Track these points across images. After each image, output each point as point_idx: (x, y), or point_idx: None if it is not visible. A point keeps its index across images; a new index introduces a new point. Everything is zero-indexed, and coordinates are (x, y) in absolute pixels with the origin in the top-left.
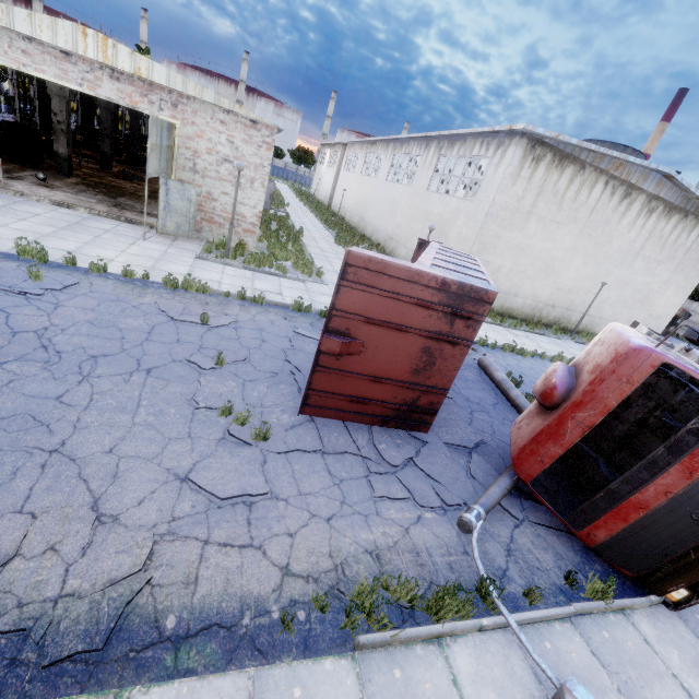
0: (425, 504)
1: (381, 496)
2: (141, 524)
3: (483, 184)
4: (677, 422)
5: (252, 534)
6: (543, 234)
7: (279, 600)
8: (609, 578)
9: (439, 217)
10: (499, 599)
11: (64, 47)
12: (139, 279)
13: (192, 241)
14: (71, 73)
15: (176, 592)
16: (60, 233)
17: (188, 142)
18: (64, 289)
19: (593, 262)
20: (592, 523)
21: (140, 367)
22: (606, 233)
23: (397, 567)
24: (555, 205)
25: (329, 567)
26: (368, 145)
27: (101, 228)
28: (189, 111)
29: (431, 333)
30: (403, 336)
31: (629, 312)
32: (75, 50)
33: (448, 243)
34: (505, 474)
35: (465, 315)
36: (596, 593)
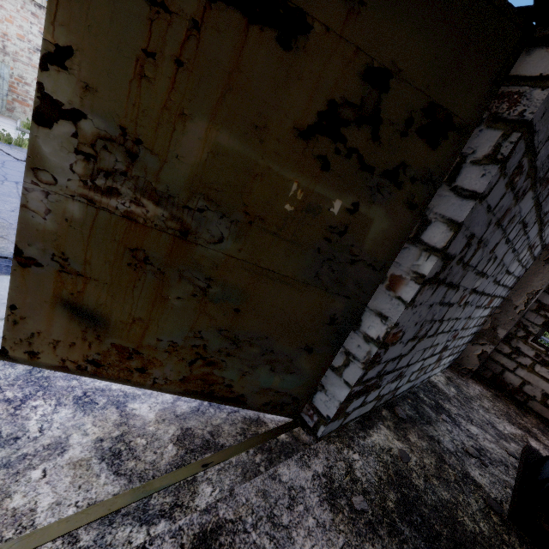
0: None
1: None
2: None
3: None
4: None
5: None
6: None
7: None
8: None
9: None
10: None
11: None
12: None
13: (5, 118)
14: None
15: None
16: None
17: None
18: None
19: None
20: None
21: (8, 179)
22: None
23: None
24: None
25: None
26: None
27: None
28: None
29: None
30: None
31: None
32: None
33: None
34: None
35: None
36: None
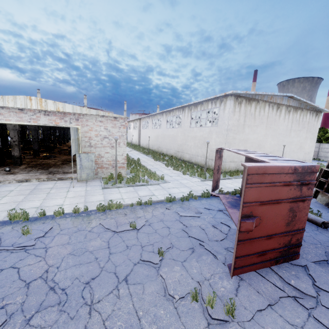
0: None
1: None
2: None
3: (219, 118)
4: None
5: None
6: (252, 132)
7: None
8: None
9: (201, 137)
10: None
11: (20, 107)
12: (82, 211)
13: (95, 180)
14: (24, 117)
15: None
16: (28, 197)
17: (85, 134)
18: (45, 234)
19: (275, 138)
20: None
21: (119, 279)
22: (276, 124)
23: None
24: (253, 119)
25: None
26: (152, 116)
27: (48, 188)
28: (84, 120)
29: (292, 199)
30: (279, 206)
31: (296, 154)
32: (26, 107)
33: (211, 146)
34: None
35: (307, 182)
36: None
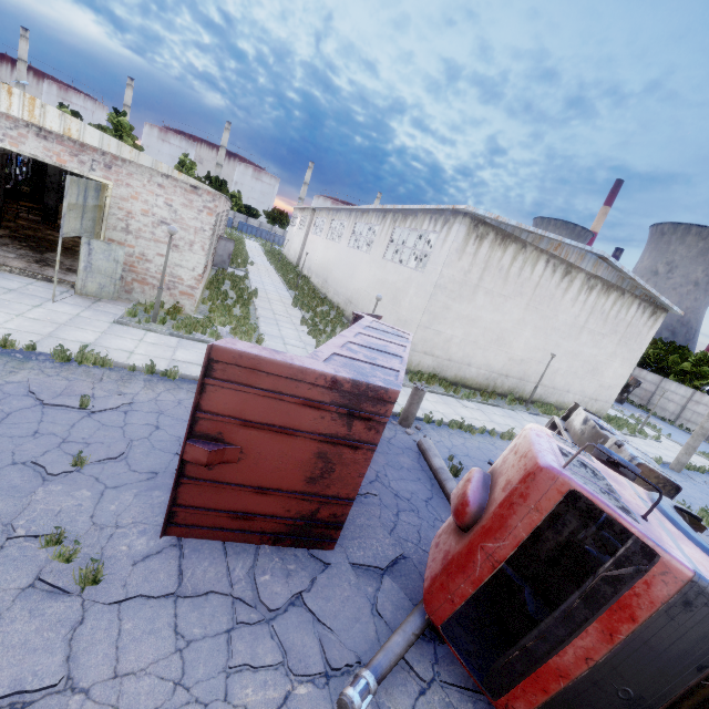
0: (301, 670)
1: (240, 664)
2: None
3: (431, 256)
4: (600, 552)
5: None
6: (491, 306)
7: None
8: None
9: (393, 285)
10: None
11: None
12: (22, 349)
13: (119, 303)
14: None
15: None
16: None
17: (121, 203)
18: None
19: (542, 334)
20: (509, 691)
21: None
22: (552, 307)
23: None
24: (501, 280)
25: None
26: (334, 212)
27: (4, 287)
28: (124, 173)
29: (326, 436)
30: (292, 440)
31: (581, 383)
32: None
33: (401, 310)
34: (416, 610)
35: (364, 415)
36: None
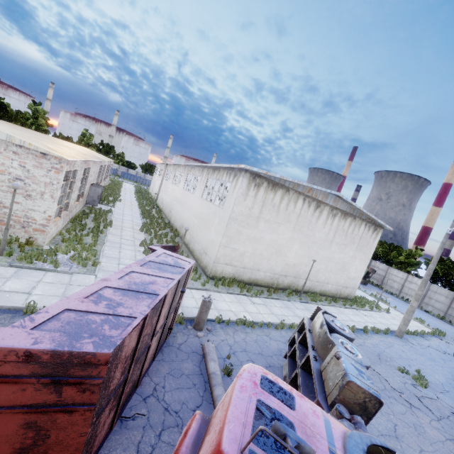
0: None
1: None
2: None
3: (227, 198)
4: None
5: None
6: (270, 230)
7: None
8: None
9: (206, 216)
10: None
11: None
12: None
13: None
14: None
15: None
16: None
17: None
18: None
19: (306, 246)
20: None
21: None
22: (310, 228)
23: None
24: (275, 212)
25: None
26: (177, 167)
27: None
28: None
29: (31, 407)
30: None
31: (335, 277)
32: None
33: (210, 234)
34: None
35: (73, 381)
36: None
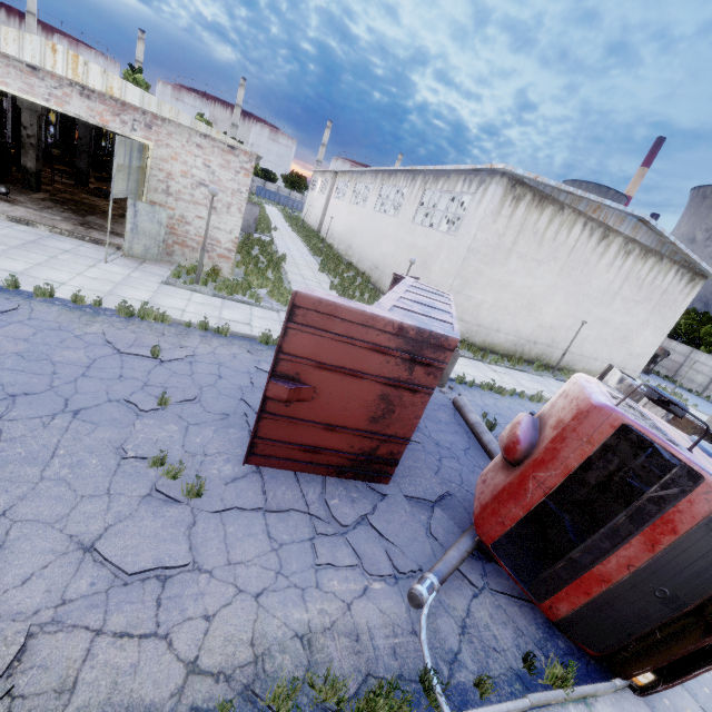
0: (374, 571)
1: (325, 563)
2: (19, 611)
3: (465, 219)
4: (642, 483)
5: (160, 619)
6: (524, 271)
7: (176, 708)
8: (569, 662)
9: (423, 250)
10: (443, 695)
11: (31, 61)
12: (90, 305)
13: (162, 265)
14: (38, 88)
15: (43, 705)
16: (10, 252)
17: (161, 164)
18: None
19: (573, 300)
20: (554, 595)
21: (66, 408)
22: (586, 272)
23: (329, 656)
24: (535, 244)
25: (247, 659)
26: (358, 175)
27: (59, 248)
28: (164, 133)
29: (389, 380)
30: (359, 383)
31: (609, 351)
32: (43, 65)
33: (431, 275)
34: (467, 534)
35: (425, 361)
36: (556, 680)
